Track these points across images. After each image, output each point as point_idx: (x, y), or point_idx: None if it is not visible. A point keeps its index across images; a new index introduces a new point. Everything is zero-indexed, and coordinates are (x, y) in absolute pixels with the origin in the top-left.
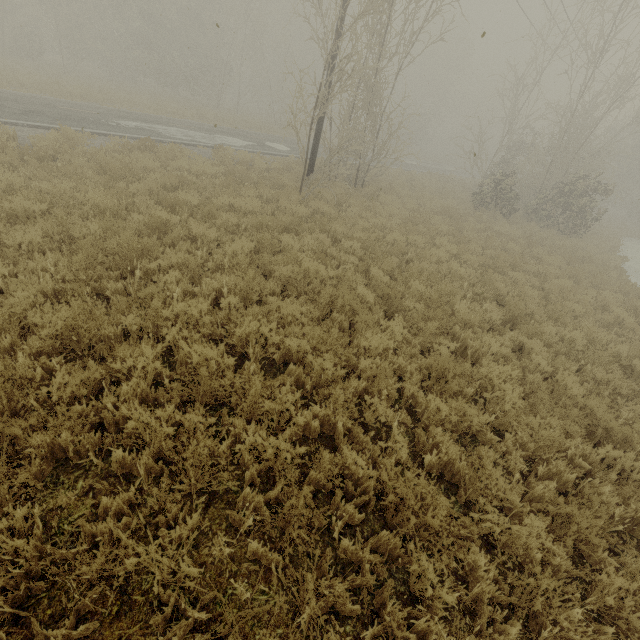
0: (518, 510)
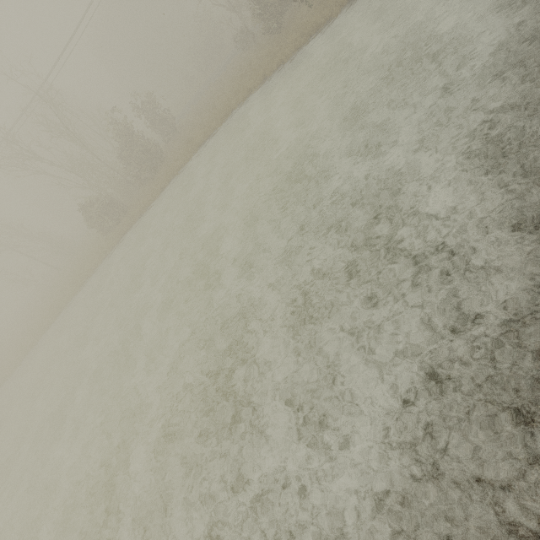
0: None
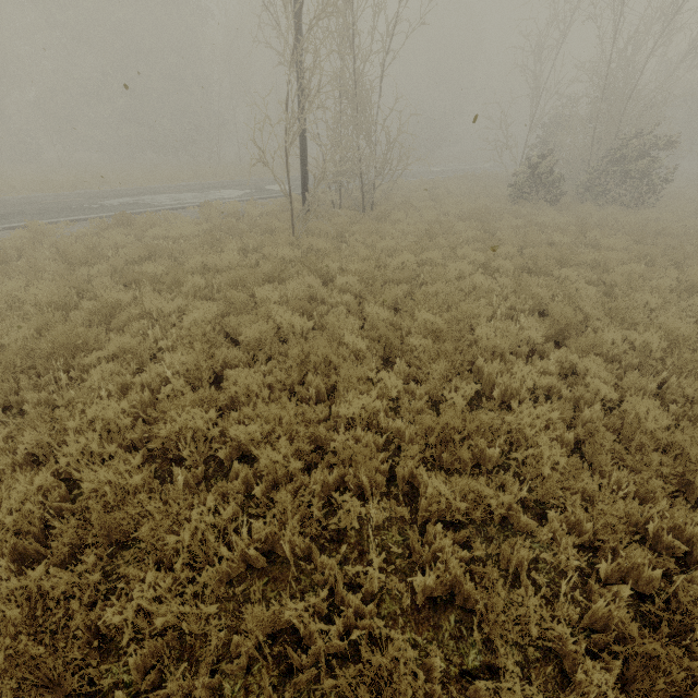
0: (570, 648)
